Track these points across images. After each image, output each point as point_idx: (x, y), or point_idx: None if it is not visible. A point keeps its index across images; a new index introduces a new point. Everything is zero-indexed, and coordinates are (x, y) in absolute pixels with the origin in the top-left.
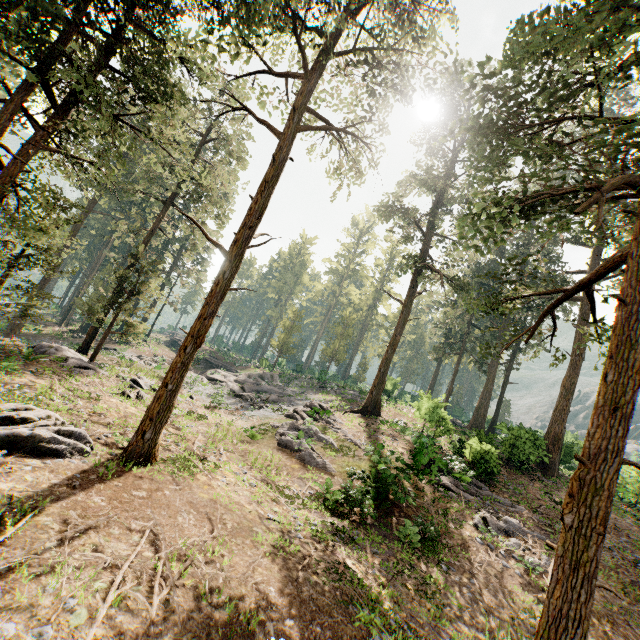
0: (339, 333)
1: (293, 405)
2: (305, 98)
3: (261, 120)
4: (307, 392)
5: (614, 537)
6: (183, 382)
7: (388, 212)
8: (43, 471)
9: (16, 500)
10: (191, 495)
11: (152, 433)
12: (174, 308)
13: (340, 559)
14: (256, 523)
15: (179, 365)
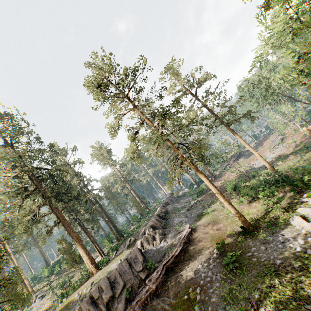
0: None
1: None
2: None
3: None
4: None
5: None
6: None
7: None
8: None
9: None
10: None
11: None
12: None
13: None
14: None
15: None
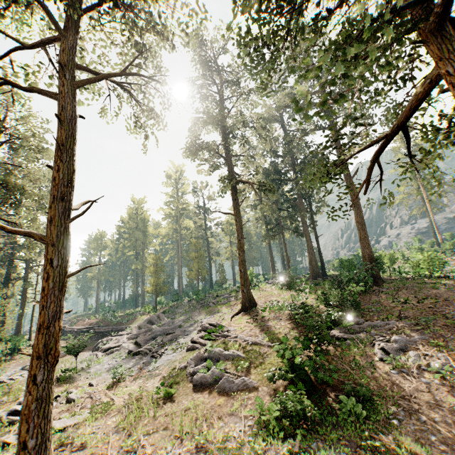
0: (194, 257)
1: (187, 334)
2: (69, 55)
3: (29, 88)
4: (192, 315)
5: (450, 306)
6: (78, 371)
7: (192, 152)
8: None
9: None
10: None
11: None
12: None
13: None
14: None
15: (34, 405)
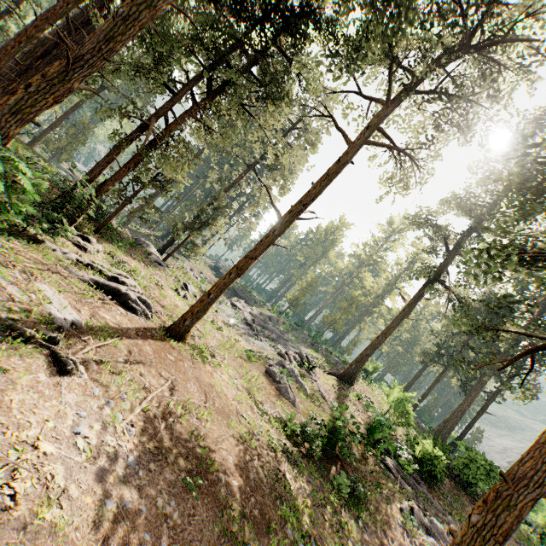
0: (343, 307)
1: (286, 348)
2: (380, 119)
3: (340, 128)
4: (300, 343)
5: None
6: None
7: (421, 223)
8: (125, 317)
9: (110, 327)
10: (199, 374)
11: (189, 322)
12: (226, 243)
13: (282, 469)
14: (233, 414)
15: (222, 284)
